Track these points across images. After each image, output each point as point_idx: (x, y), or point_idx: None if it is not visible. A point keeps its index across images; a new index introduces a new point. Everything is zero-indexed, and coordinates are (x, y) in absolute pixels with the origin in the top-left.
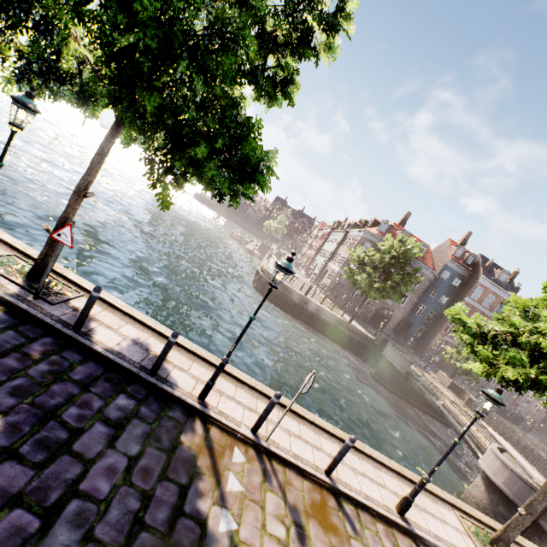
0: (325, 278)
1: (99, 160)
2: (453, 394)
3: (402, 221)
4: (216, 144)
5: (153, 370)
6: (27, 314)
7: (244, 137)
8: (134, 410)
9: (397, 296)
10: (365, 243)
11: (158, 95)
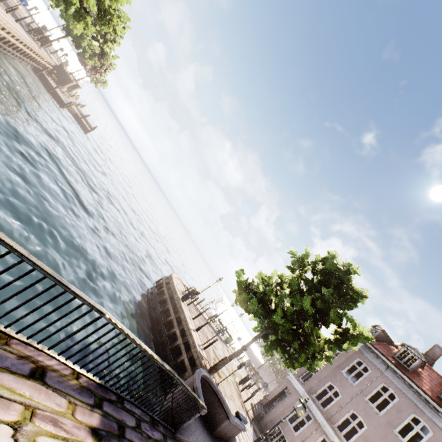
0: None
1: None
2: (85, 294)
3: (425, 355)
4: None
5: None
6: None
7: None
8: None
9: (291, 324)
10: None
11: None
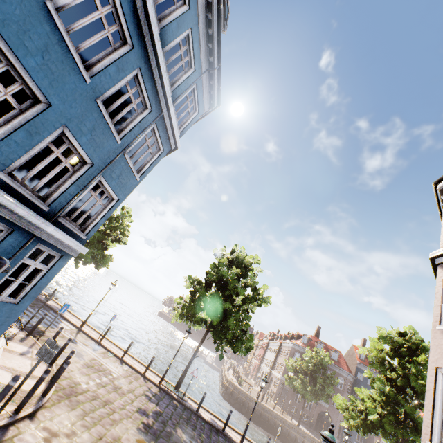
0: (271, 385)
1: (201, 343)
2: None
3: (317, 333)
4: (243, 342)
5: (224, 429)
6: (184, 405)
7: (249, 338)
8: (225, 441)
9: (325, 396)
10: (295, 352)
11: (231, 333)
